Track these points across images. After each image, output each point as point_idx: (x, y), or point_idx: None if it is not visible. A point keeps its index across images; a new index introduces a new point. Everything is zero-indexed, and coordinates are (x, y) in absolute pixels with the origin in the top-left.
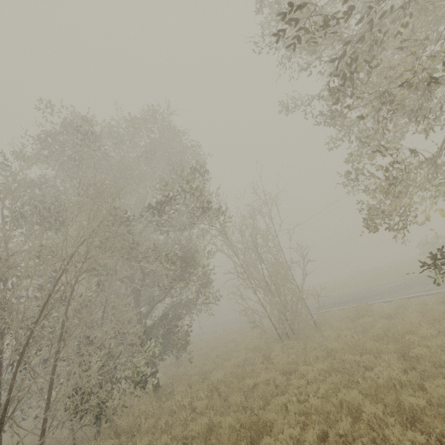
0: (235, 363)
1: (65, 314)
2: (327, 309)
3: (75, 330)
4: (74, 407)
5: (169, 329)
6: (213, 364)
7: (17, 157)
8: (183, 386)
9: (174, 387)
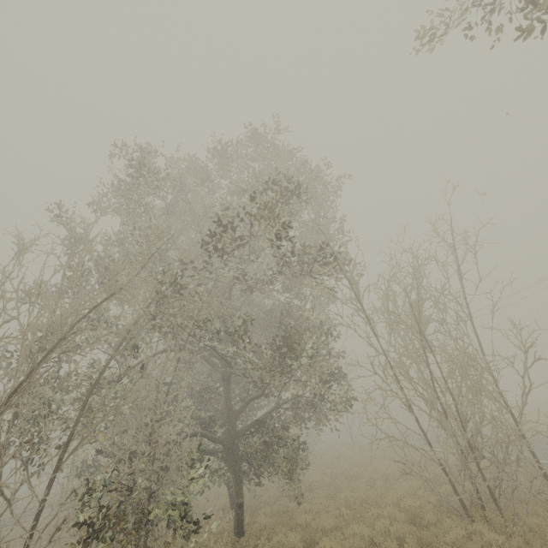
0: (364, 535)
1: (82, 405)
2: None
3: (92, 430)
4: (73, 547)
5: (265, 442)
6: (338, 515)
7: (95, 210)
8: (270, 547)
9: (259, 543)
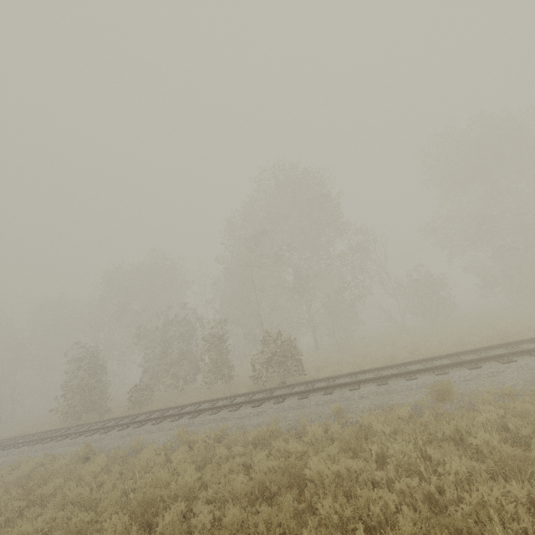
0: None
1: None
2: None
3: None
4: None
5: None
6: None
7: None
8: None
9: None
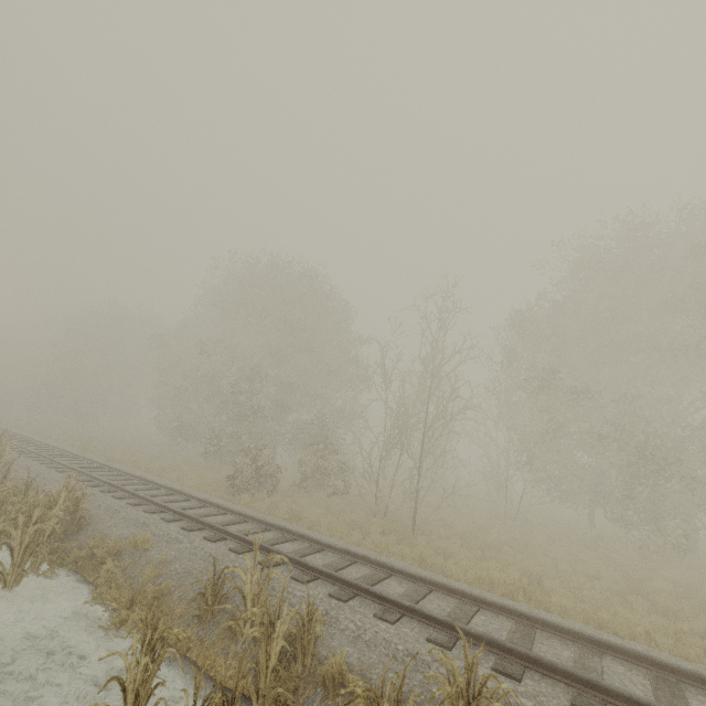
0: None
1: None
2: None
3: None
4: None
5: None
6: None
7: None
8: None
9: None
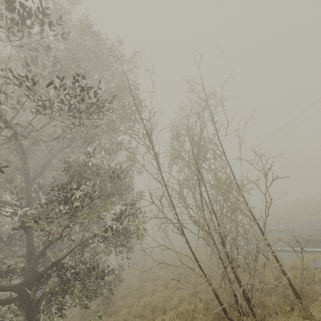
0: None
1: None
2: (309, 248)
3: None
4: None
5: (60, 280)
6: None
7: None
8: None
9: None
